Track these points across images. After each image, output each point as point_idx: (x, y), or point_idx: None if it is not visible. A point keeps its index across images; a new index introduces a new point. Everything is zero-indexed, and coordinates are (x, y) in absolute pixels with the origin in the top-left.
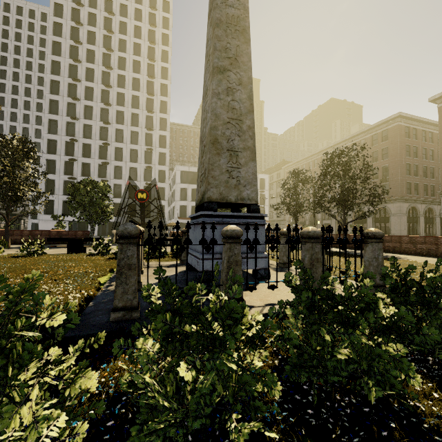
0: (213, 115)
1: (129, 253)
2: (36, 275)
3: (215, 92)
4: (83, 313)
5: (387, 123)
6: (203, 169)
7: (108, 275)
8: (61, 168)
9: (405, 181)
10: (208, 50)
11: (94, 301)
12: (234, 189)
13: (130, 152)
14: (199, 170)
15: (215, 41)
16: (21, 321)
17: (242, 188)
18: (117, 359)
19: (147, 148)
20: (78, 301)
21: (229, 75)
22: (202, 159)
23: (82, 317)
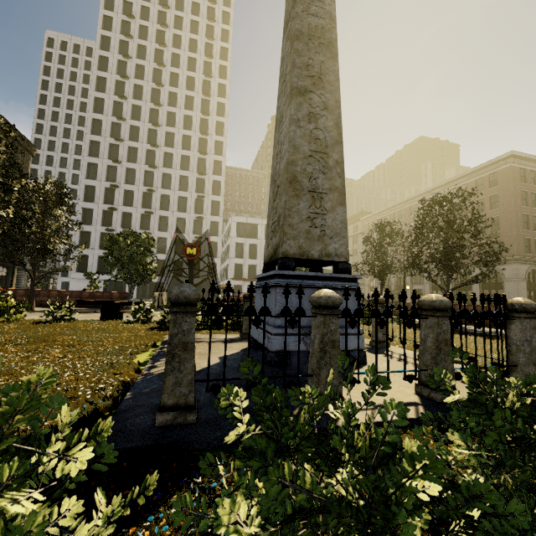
0: (290, 147)
1: (185, 327)
2: (45, 376)
3: (293, 119)
4: (118, 411)
5: (496, 164)
6: (276, 216)
7: (149, 352)
8: (99, 219)
9: (523, 237)
10: (284, 69)
11: (132, 391)
12: (317, 242)
13: (178, 201)
14: (269, 217)
15: (295, 56)
16: (9, 467)
17: (327, 240)
18: (170, 503)
19: (198, 196)
20: (111, 390)
21: (311, 98)
22: (275, 203)
23: (116, 417)
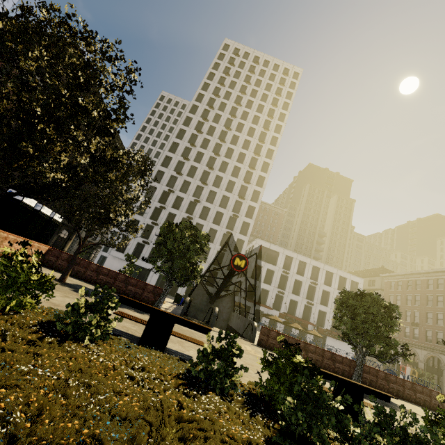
0: None
1: None
2: None
3: None
4: None
5: None
6: None
7: None
8: (150, 212)
9: None
10: None
11: None
12: None
13: (215, 214)
14: None
15: None
16: None
17: None
18: None
19: (233, 214)
20: None
21: None
22: None
23: None
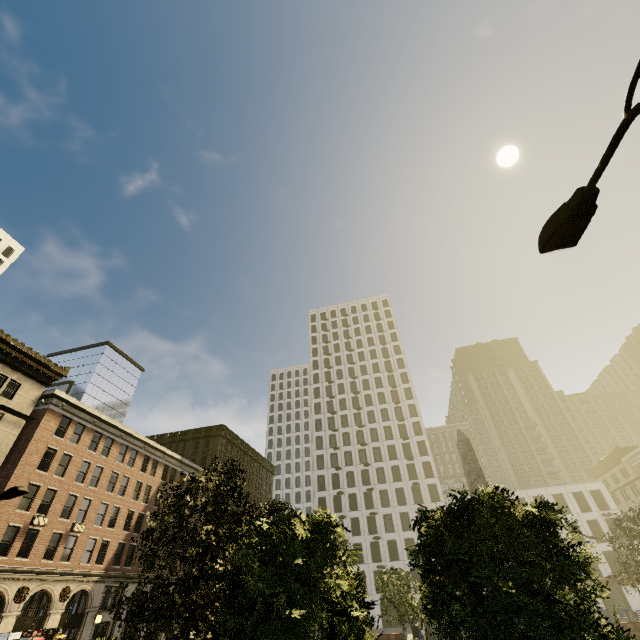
0: None
1: None
2: None
3: None
4: None
5: None
6: None
7: None
8: None
9: None
10: None
11: None
12: None
13: (395, 493)
14: None
15: None
16: None
17: None
18: None
19: (413, 483)
20: None
21: None
22: None
23: None
